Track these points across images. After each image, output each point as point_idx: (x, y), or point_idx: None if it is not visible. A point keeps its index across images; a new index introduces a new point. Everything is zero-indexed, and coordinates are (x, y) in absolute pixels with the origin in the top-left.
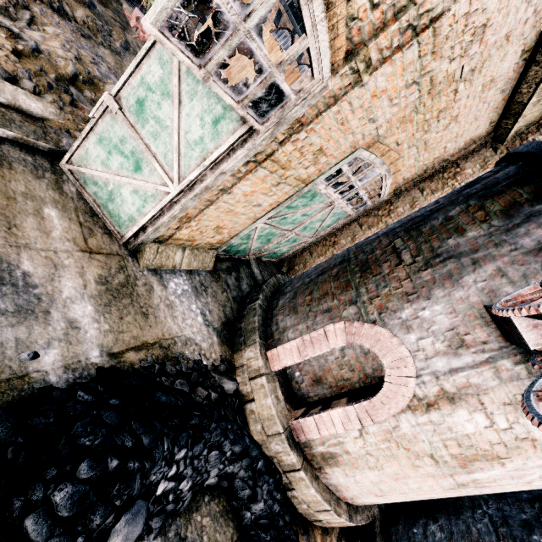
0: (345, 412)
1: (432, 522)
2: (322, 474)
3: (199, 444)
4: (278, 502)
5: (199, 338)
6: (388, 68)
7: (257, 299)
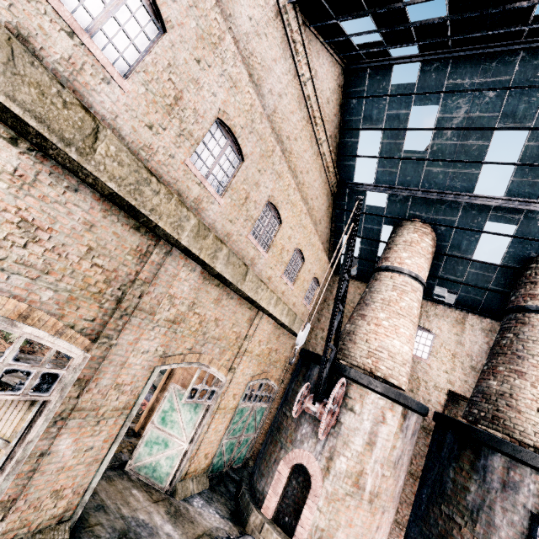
0: (307, 505)
1: None
2: None
3: None
4: None
5: (222, 525)
6: (241, 364)
7: (242, 486)
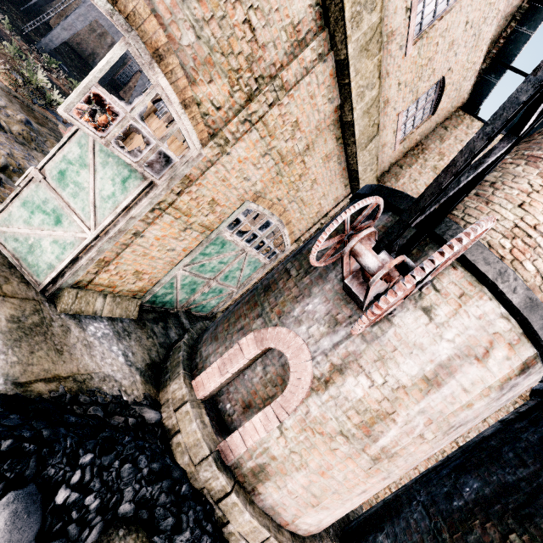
0: (265, 414)
1: (379, 533)
2: (256, 497)
3: (109, 454)
4: (209, 535)
5: (119, 376)
6: (242, 143)
7: (182, 338)
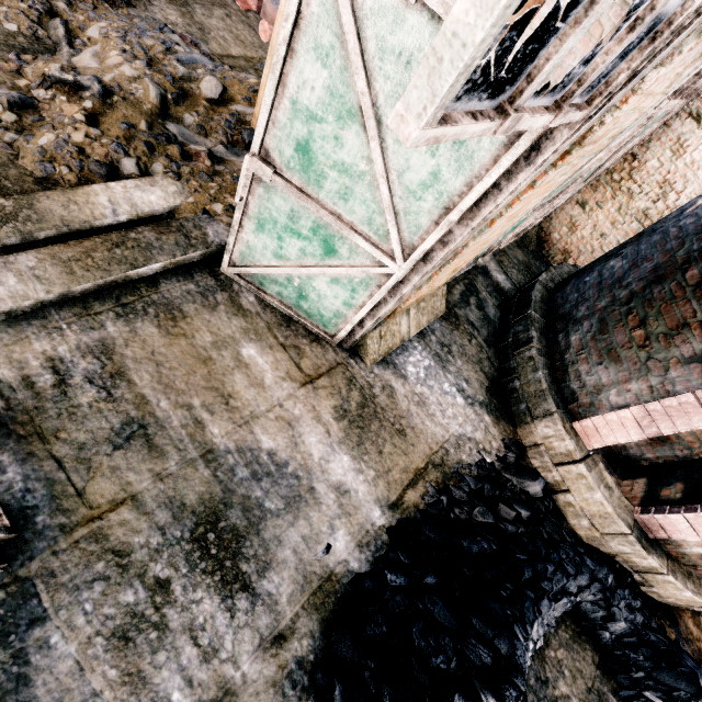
0: None
1: None
2: (697, 571)
3: (543, 601)
4: (637, 609)
5: (469, 429)
6: None
7: (528, 340)
